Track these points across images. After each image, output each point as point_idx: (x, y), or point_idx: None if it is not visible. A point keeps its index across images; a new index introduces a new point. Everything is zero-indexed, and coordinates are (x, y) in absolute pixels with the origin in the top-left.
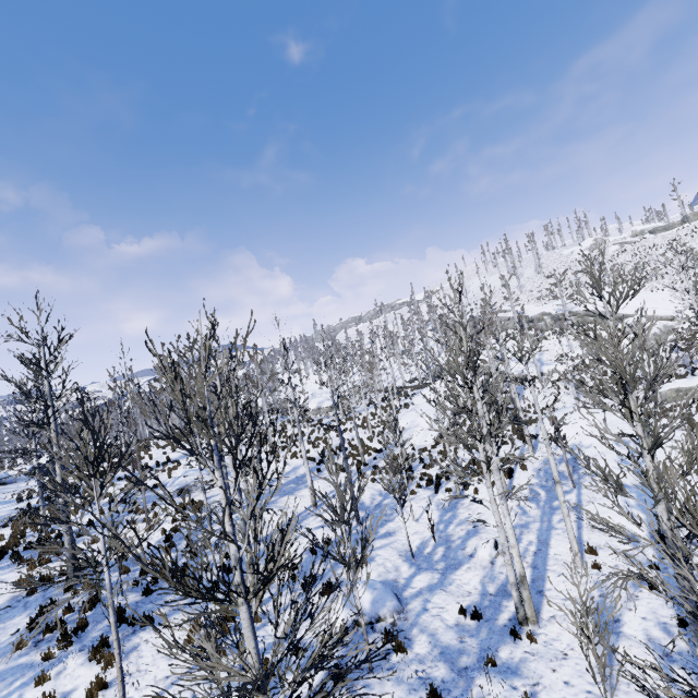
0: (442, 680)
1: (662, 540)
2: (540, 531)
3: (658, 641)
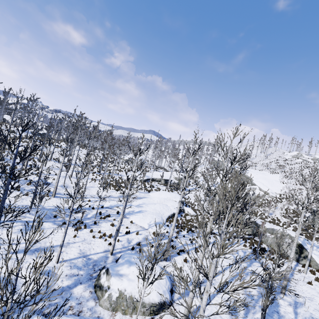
0: (25, 189)
1: (102, 206)
2: (94, 197)
3: (61, 206)
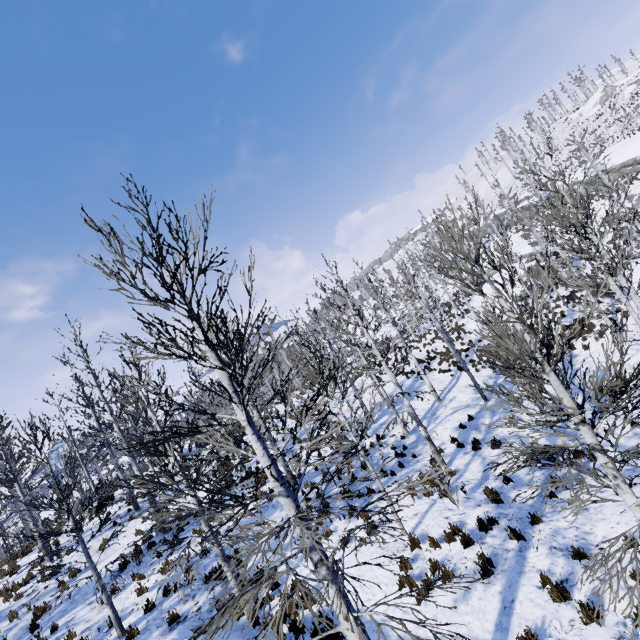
0: None
1: None
2: None
3: None
